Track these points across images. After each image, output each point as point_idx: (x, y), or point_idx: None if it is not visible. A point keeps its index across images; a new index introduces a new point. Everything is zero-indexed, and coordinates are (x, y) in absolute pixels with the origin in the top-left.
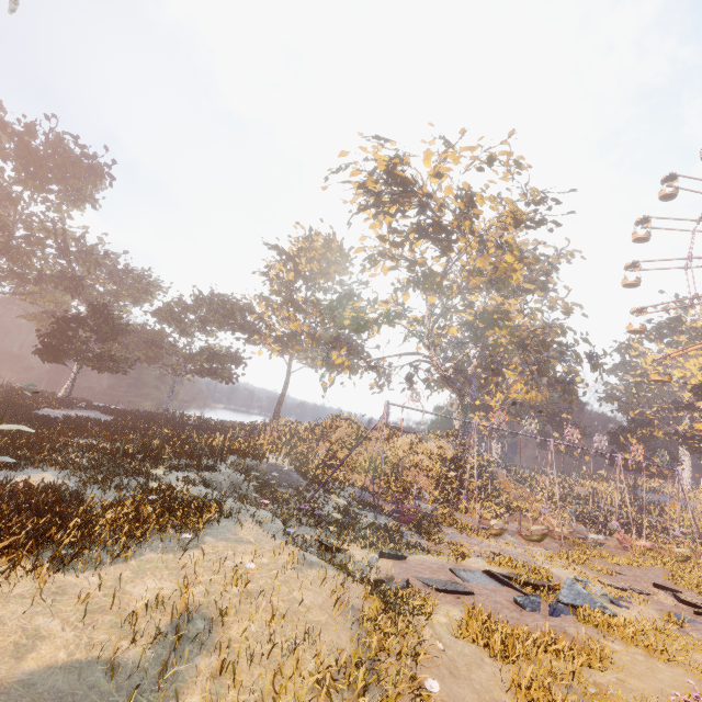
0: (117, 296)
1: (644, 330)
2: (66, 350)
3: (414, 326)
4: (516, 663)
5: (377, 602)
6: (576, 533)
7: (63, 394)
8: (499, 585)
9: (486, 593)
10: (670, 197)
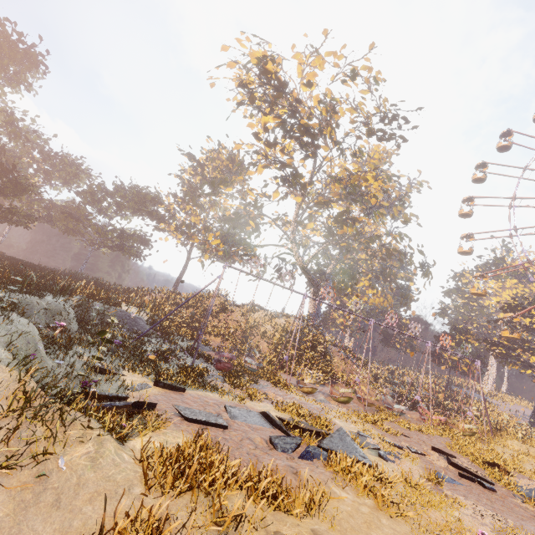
0: (49, 175)
1: (470, 252)
2: None
3: (287, 227)
4: (184, 497)
5: (10, 400)
6: (384, 403)
7: None
8: (268, 425)
9: (244, 430)
10: (505, 149)
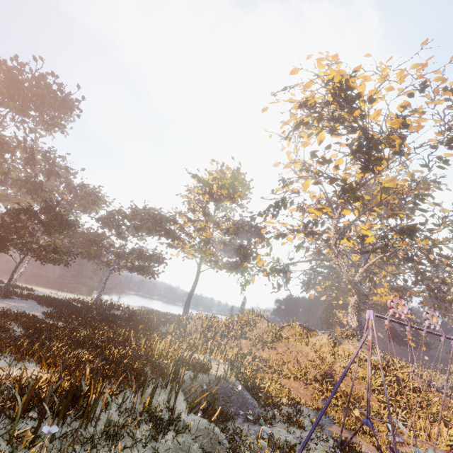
0: (71, 205)
1: None
2: (10, 239)
3: (310, 238)
4: None
5: None
6: None
7: (13, 281)
8: None
9: None
10: None
